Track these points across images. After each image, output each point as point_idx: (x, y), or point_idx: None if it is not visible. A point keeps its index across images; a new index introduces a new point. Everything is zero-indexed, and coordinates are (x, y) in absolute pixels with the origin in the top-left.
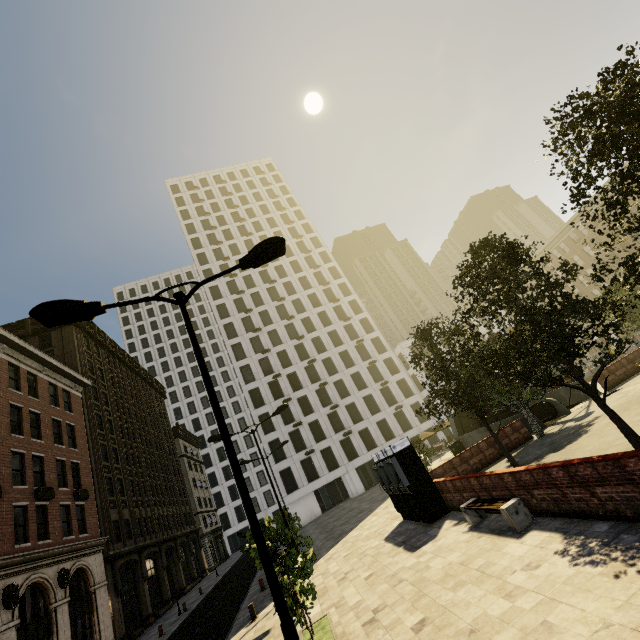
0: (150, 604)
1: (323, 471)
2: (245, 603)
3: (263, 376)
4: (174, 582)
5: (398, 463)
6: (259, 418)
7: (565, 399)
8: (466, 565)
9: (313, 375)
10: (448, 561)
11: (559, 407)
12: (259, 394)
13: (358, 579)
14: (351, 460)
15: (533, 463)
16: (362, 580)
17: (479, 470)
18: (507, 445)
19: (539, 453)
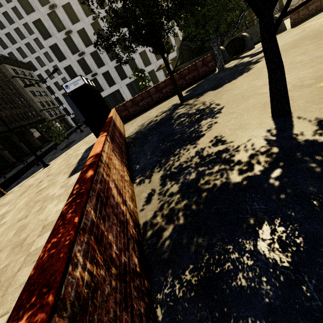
0: (13, 158)
1: (105, 87)
2: (26, 173)
3: (40, 6)
4: (34, 144)
5: (72, 102)
6: (51, 48)
7: (258, 35)
8: (39, 236)
9: (86, 7)
10: (50, 213)
11: (248, 43)
12: (43, 26)
13: (37, 189)
14: (123, 80)
15: (193, 99)
16: (35, 193)
17: (169, 97)
18: (195, 77)
19: (205, 88)
